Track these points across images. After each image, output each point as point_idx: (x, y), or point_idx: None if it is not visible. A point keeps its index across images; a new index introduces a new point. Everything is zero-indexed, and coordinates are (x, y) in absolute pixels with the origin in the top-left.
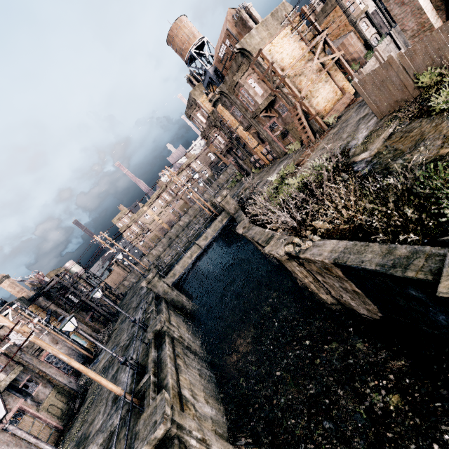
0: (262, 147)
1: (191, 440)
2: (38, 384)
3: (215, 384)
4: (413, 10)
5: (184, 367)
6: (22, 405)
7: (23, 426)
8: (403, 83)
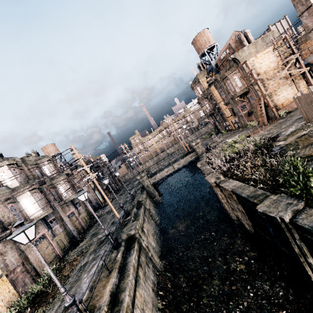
0: (233, 118)
1: (143, 243)
2: (80, 205)
3: (159, 238)
4: None
5: (147, 222)
6: (74, 211)
7: (73, 219)
8: None
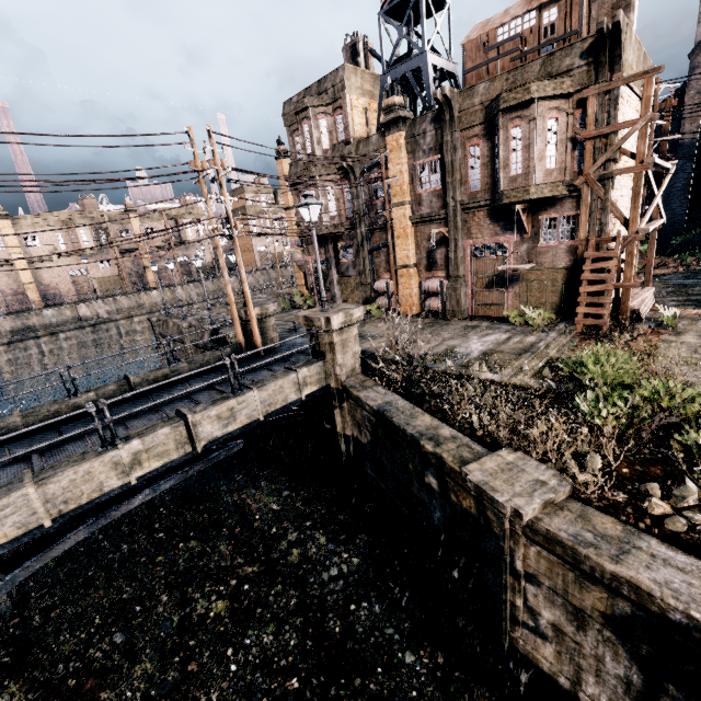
0: (417, 275)
1: None
2: None
3: None
4: None
5: None
6: None
7: None
8: None
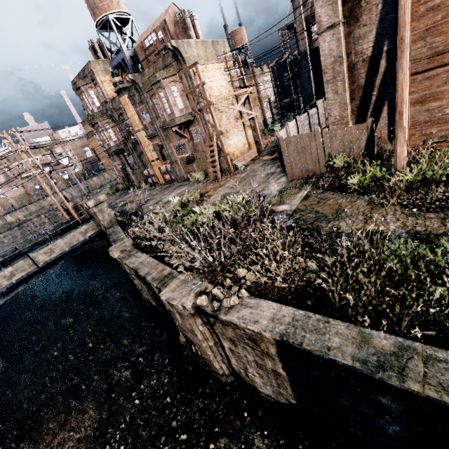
0: (160, 164)
1: None
2: None
3: None
4: (341, 102)
5: None
6: None
7: None
8: (317, 157)
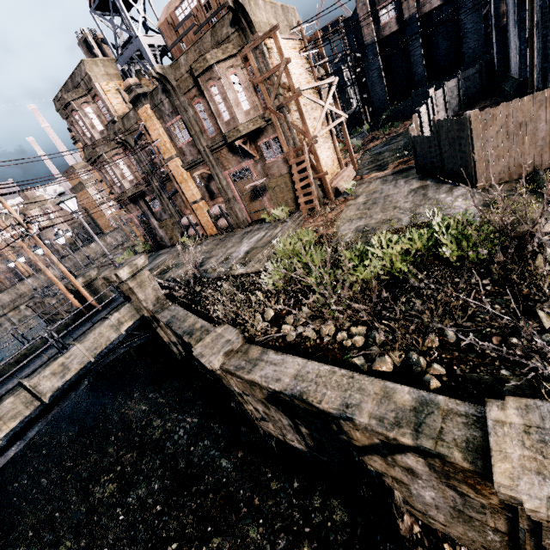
0: (206, 205)
1: None
2: None
3: None
4: None
5: None
6: None
7: None
8: (549, 137)
